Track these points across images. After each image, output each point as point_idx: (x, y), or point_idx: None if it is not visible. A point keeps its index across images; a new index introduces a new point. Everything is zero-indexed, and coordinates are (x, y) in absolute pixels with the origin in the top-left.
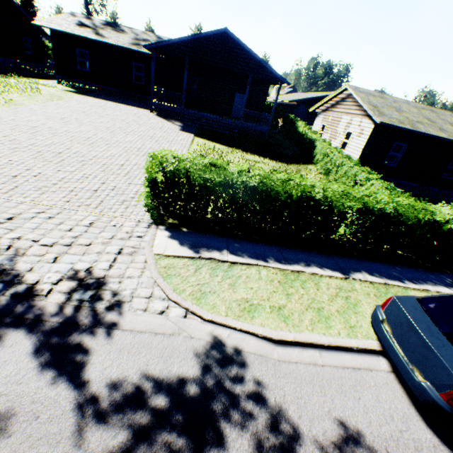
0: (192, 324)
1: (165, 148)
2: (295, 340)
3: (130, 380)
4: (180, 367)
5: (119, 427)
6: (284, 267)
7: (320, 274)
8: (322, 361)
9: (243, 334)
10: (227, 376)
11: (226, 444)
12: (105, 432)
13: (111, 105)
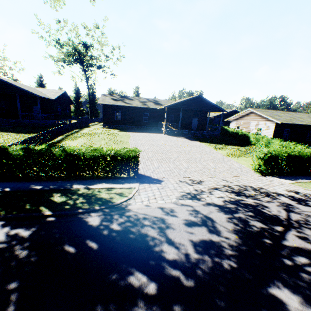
0: None
1: (205, 150)
2: None
3: None
4: None
5: None
6: None
7: None
8: None
9: None
10: None
11: None
12: None
13: (146, 134)
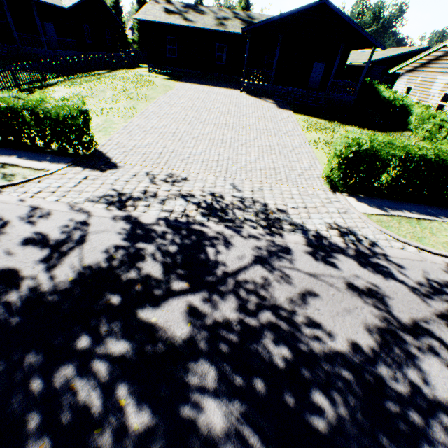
0: (427, 256)
1: (283, 128)
2: None
3: (423, 281)
4: (443, 277)
5: (440, 301)
6: None
7: None
8: None
9: None
10: None
11: None
12: (435, 302)
13: (207, 89)
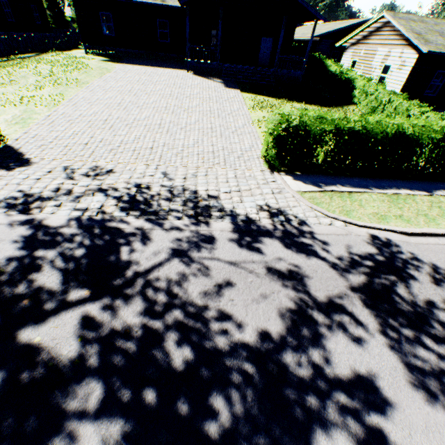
0: (352, 229)
1: (228, 108)
2: (421, 232)
3: (344, 256)
4: (365, 249)
5: (358, 274)
6: (384, 191)
7: (411, 194)
8: (441, 242)
9: (386, 232)
10: (393, 251)
11: (415, 278)
12: (353, 275)
13: (150, 70)
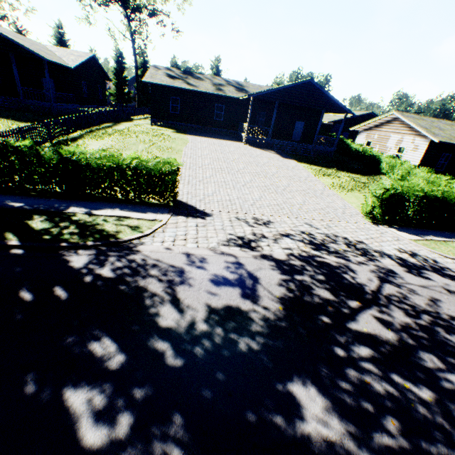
0: None
1: (300, 174)
2: None
3: None
4: None
5: None
6: None
7: None
8: None
9: None
10: None
11: None
12: None
13: (215, 141)
